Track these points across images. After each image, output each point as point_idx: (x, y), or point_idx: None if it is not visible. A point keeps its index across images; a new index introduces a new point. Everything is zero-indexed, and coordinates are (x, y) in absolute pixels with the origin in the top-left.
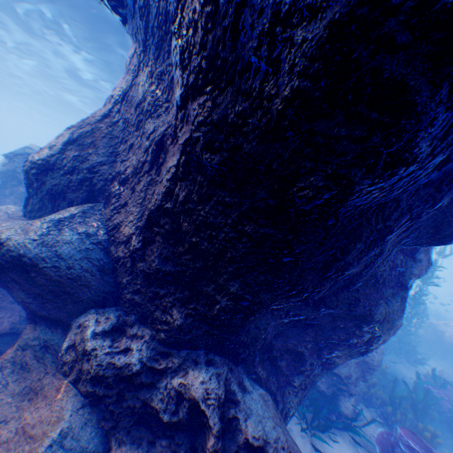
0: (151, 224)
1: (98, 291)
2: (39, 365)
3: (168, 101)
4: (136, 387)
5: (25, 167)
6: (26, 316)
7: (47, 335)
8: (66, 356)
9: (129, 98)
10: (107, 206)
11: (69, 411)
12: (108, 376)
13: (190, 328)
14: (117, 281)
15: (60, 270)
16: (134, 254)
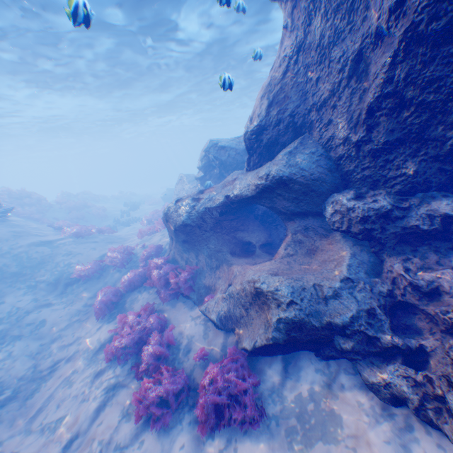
0: (370, 114)
1: (331, 184)
2: (307, 239)
3: (349, 24)
4: (391, 220)
5: (246, 137)
6: (268, 233)
7: (303, 223)
8: (332, 219)
9: (302, 47)
10: (311, 132)
11: (346, 247)
12: (370, 216)
13: (423, 171)
14: (342, 173)
15: (305, 177)
16: (358, 143)
